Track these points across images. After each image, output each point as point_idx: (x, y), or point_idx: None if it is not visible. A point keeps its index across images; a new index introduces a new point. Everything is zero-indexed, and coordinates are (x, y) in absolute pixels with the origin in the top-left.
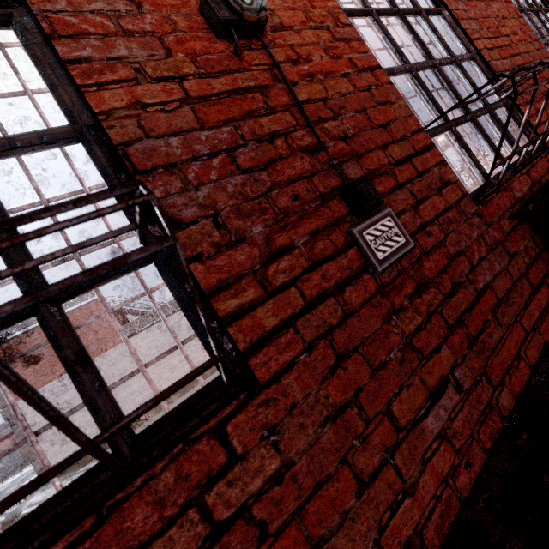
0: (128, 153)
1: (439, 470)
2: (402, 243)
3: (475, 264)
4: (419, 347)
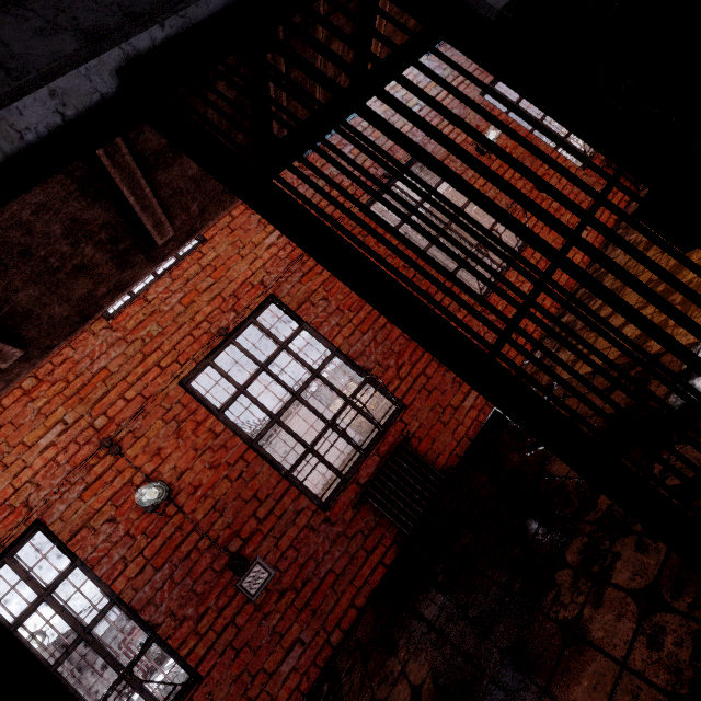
0: (133, 604)
1: (292, 685)
2: (266, 576)
3: (321, 560)
4: (281, 629)
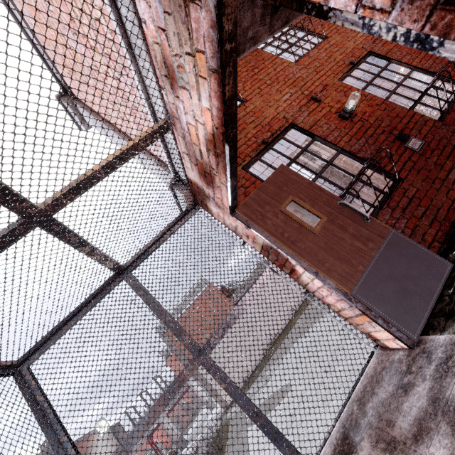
0: (351, 151)
1: None
2: (420, 143)
3: (449, 139)
4: (439, 164)
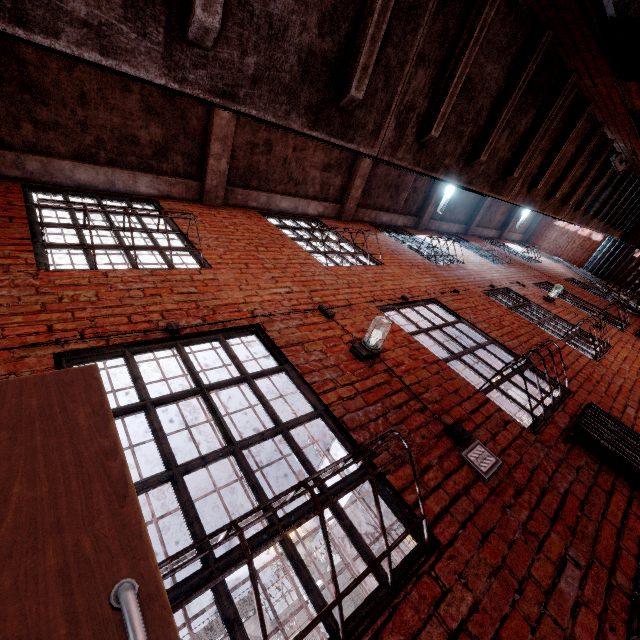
0: (343, 421)
1: (589, 629)
2: (494, 461)
3: (551, 475)
4: (534, 532)
